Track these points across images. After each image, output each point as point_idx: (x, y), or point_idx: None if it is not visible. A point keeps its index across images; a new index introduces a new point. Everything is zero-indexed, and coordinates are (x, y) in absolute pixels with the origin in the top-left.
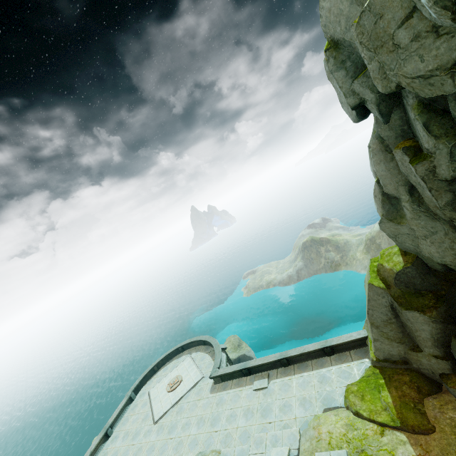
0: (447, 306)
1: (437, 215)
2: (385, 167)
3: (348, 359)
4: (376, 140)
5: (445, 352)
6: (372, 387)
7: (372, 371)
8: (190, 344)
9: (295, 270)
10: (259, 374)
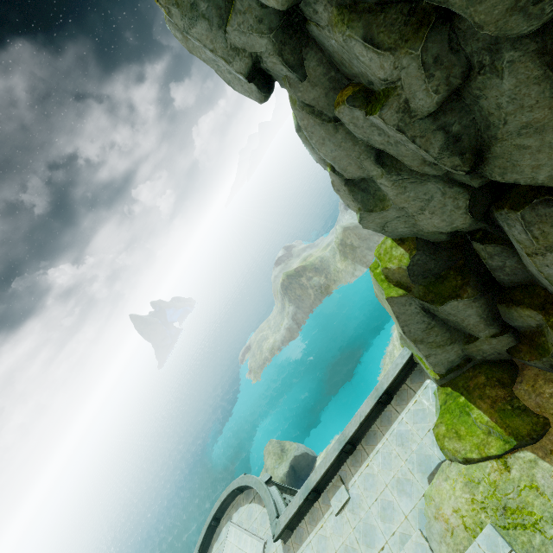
0: (474, 275)
1: (424, 176)
2: (334, 144)
3: (410, 393)
4: (303, 111)
5: (500, 325)
6: (457, 414)
7: (444, 393)
8: (223, 505)
9: (290, 319)
10: (330, 485)
